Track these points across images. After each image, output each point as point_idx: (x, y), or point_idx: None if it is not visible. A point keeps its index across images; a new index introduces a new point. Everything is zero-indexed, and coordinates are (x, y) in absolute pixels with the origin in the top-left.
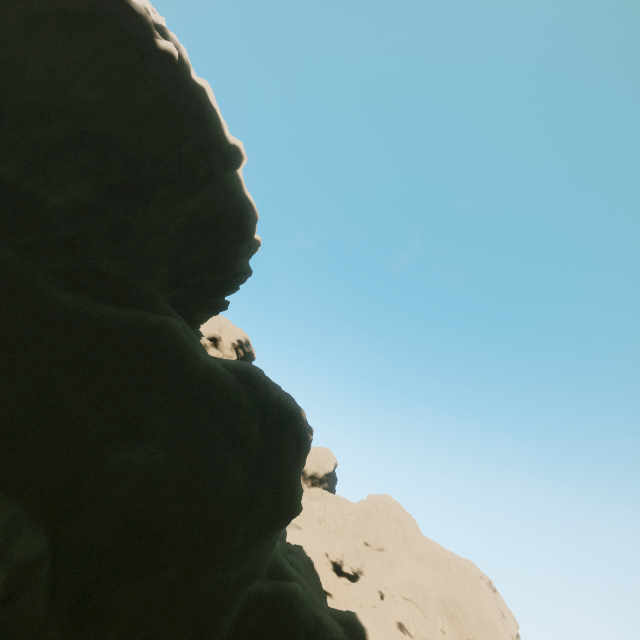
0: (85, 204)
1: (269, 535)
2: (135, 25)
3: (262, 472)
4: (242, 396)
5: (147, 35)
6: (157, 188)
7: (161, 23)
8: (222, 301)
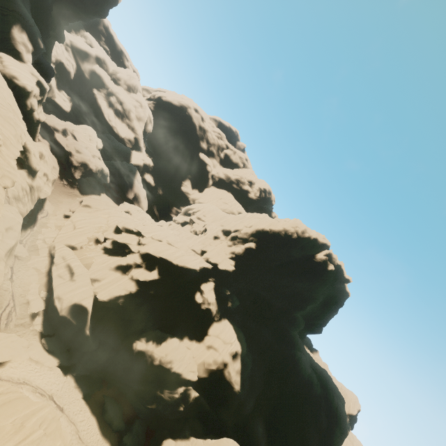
0: (286, 309)
1: None
2: (322, 265)
3: (324, 442)
4: (322, 400)
5: (325, 266)
6: (310, 304)
7: (330, 251)
8: (319, 329)
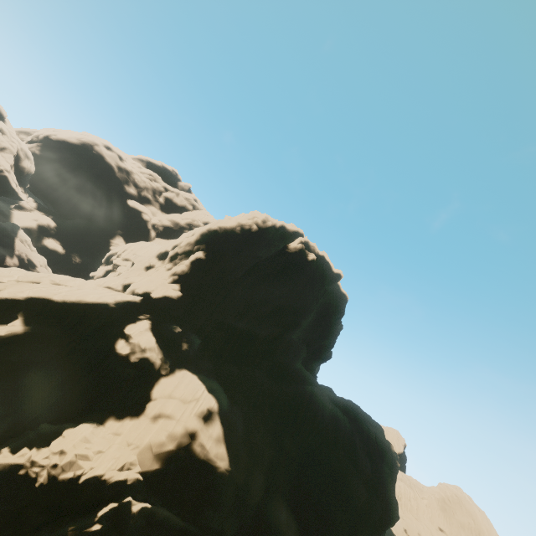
0: (276, 335)
1: (382, 532)
2: (300, 256)
3: (374, 491)
4: (355, 436)
5: (304, 257)
6: (304, 317)
7: (306, 239)
8: (328, 353)
